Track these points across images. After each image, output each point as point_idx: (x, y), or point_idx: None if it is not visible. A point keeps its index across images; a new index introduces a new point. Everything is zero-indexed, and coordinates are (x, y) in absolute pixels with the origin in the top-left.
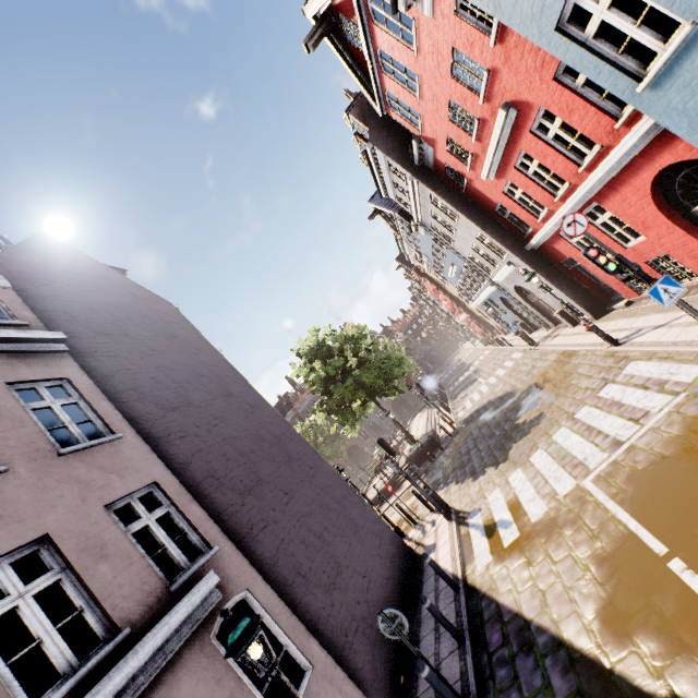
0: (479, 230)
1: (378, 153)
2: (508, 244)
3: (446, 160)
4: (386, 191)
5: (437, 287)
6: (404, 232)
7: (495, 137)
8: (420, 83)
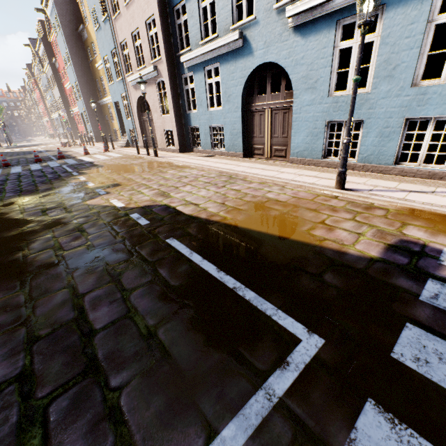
0: (60, 96)
1: (43, 45)
2: (66, 106)
3: (61, 72)
4: (39, 50)
5: (42, 97)
6: (38, 65)
7: (68, 84)
8: (61, 55)
